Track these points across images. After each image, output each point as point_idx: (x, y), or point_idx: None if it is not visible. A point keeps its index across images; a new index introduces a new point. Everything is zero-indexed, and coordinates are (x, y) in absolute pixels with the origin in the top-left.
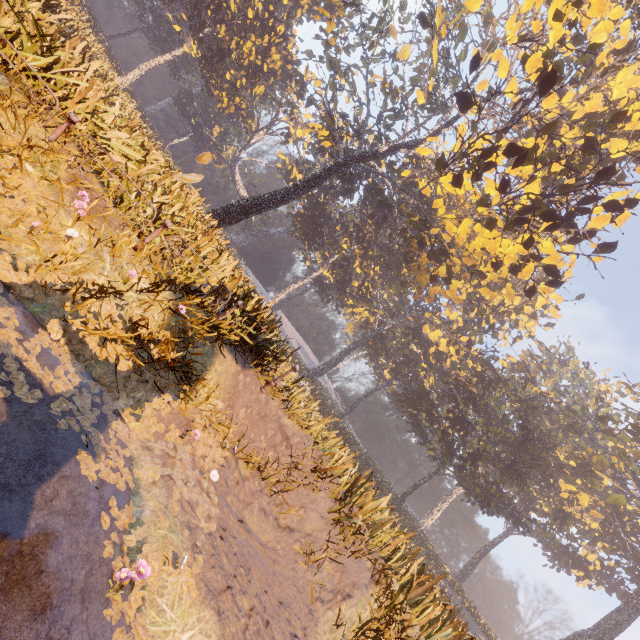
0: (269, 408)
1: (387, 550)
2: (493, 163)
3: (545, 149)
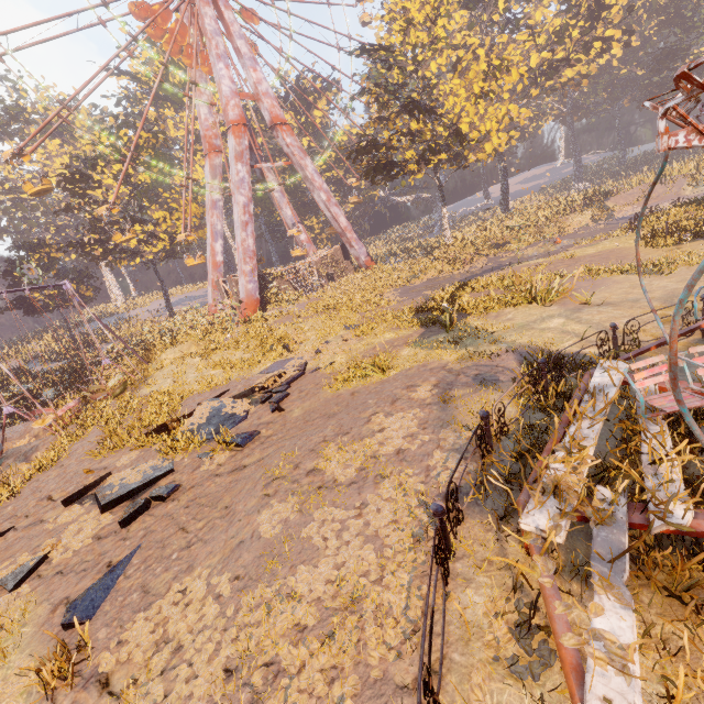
0: (622, 196)
1: (687, 170)
2: (557, 67)
3: (561, 29)
